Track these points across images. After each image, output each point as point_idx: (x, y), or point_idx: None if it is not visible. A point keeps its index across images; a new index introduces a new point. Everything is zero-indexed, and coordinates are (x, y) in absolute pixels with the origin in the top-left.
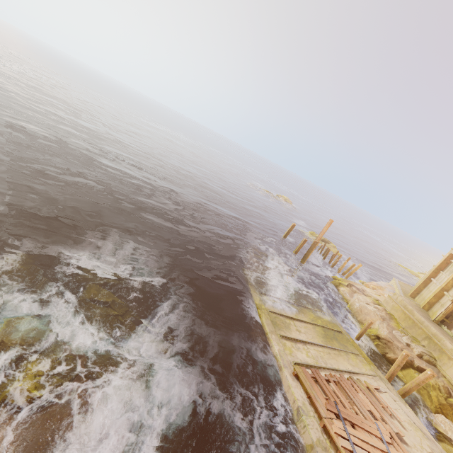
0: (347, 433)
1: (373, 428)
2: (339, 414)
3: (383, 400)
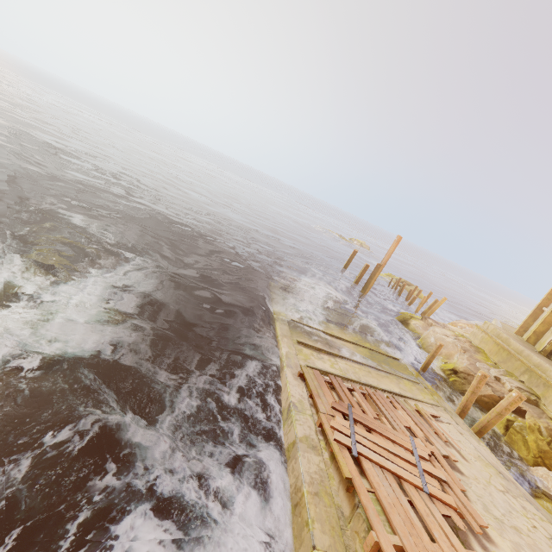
0: (351, 431)
1: (403, 440)
2: (349, 414)
3: (439, 426)
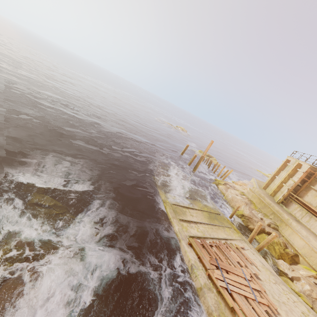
0: (223, 277)
1: (240, 272)
2: (218, 266)
3: (246, 255)
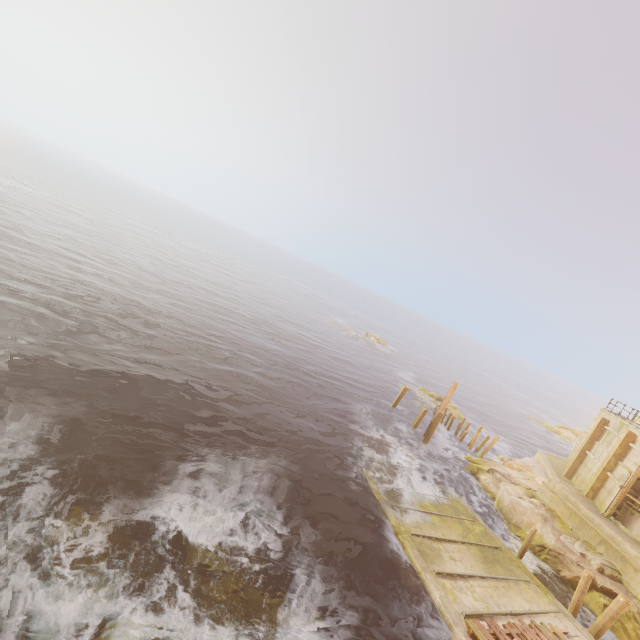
0: None
1: None
2: None
3: None
